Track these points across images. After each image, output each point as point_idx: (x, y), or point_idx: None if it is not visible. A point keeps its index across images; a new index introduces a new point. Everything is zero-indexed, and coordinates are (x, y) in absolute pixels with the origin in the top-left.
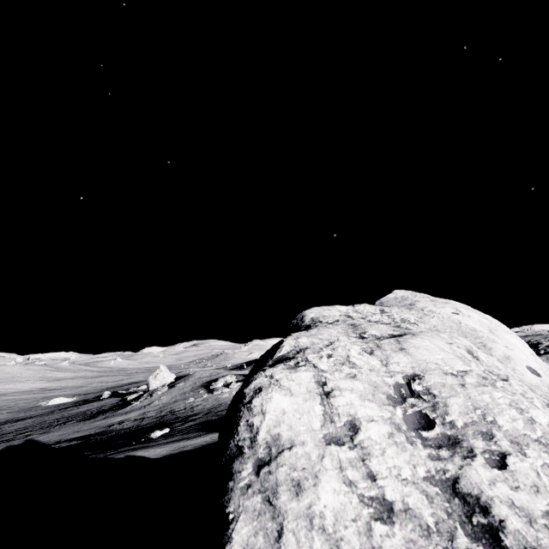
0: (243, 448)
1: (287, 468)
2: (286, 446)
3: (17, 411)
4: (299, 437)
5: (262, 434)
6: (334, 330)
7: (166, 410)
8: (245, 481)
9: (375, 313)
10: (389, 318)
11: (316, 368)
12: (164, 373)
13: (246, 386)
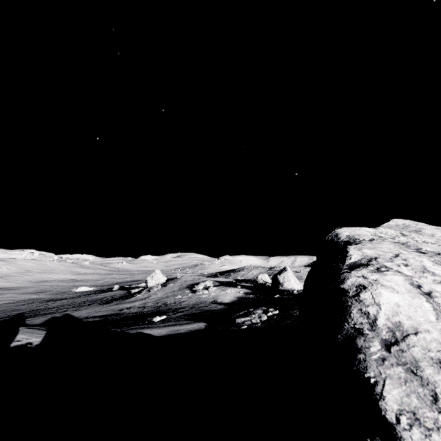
0: (362, 330)
1: (420, 349)
2: (411, 332)
3: (56, 293)
4: (422, 326)
5: (382, 321)
6: (388, 245)
7: (161, 302)
8: (377, 355)
9: (398, 235)
10: (413, 240)
11: (402, 273)
12: (158, 275)
13: (341, 283)
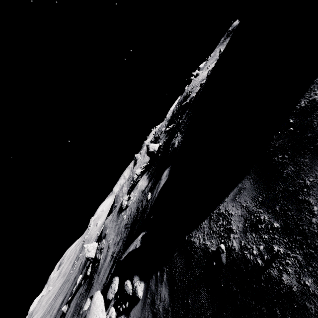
0: None
1: None
2: None
3: None
4: None
5: None
6: None
7: (122, 229)
8: None
9: None
10: None
11: None
12: (90, 245)
13: None
